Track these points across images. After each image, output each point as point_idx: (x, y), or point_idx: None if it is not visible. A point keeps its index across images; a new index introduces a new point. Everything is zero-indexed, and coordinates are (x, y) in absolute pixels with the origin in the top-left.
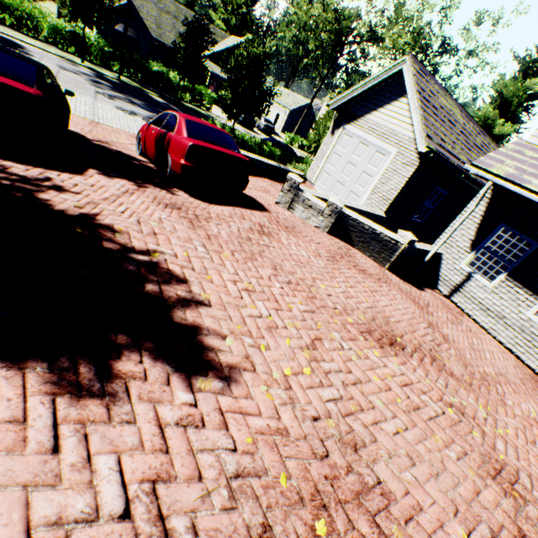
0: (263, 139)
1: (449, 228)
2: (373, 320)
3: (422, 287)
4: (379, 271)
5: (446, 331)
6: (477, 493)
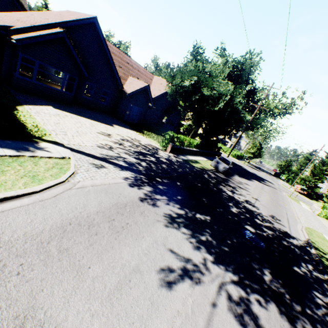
0: (277, 173)
1: None
2: None
3: None
4: None
5: None
6: None
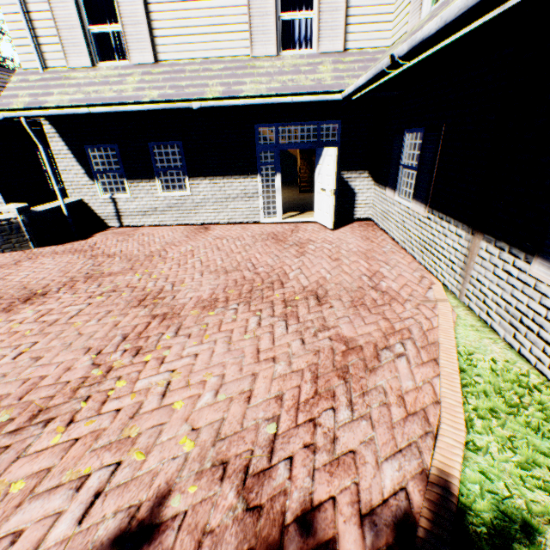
0: None
1: (63, 176)
2: (1, 299)
3: (91, 236)
4: (22, 255)
5: (115, 250)
6: (118, 324)
